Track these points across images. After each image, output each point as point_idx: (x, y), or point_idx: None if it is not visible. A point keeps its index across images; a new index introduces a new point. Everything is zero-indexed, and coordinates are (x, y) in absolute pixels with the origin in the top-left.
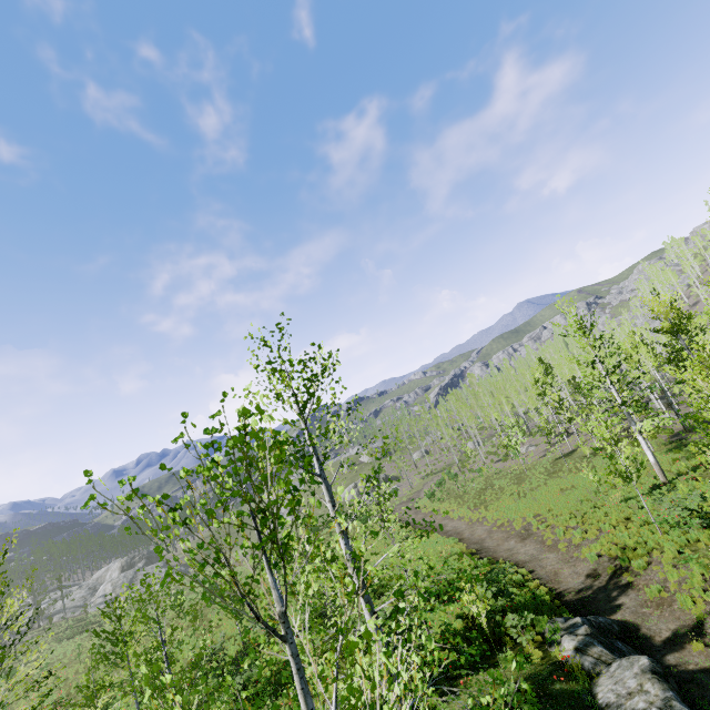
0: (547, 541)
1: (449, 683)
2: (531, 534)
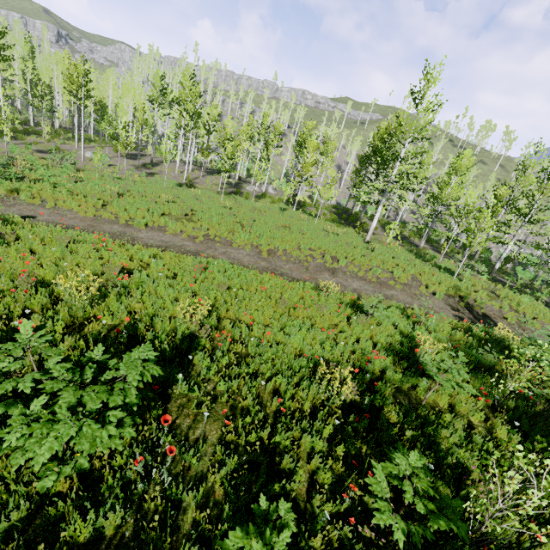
0: (374, 279)
1: None
2: (335, 268)
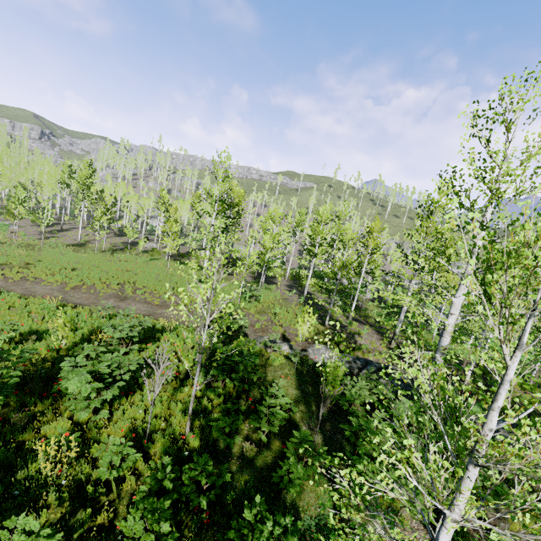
0: (157, 302)
1: (256, 385)
2: (129, 297)
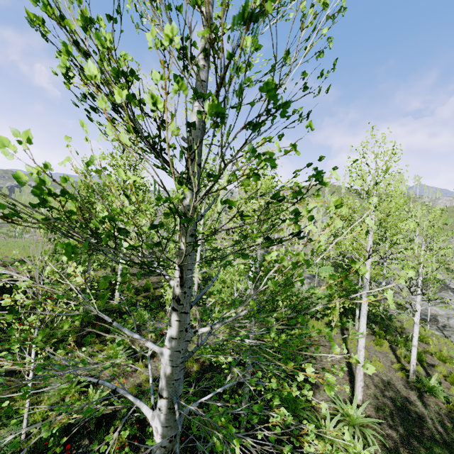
0: None
1: None
2: None
